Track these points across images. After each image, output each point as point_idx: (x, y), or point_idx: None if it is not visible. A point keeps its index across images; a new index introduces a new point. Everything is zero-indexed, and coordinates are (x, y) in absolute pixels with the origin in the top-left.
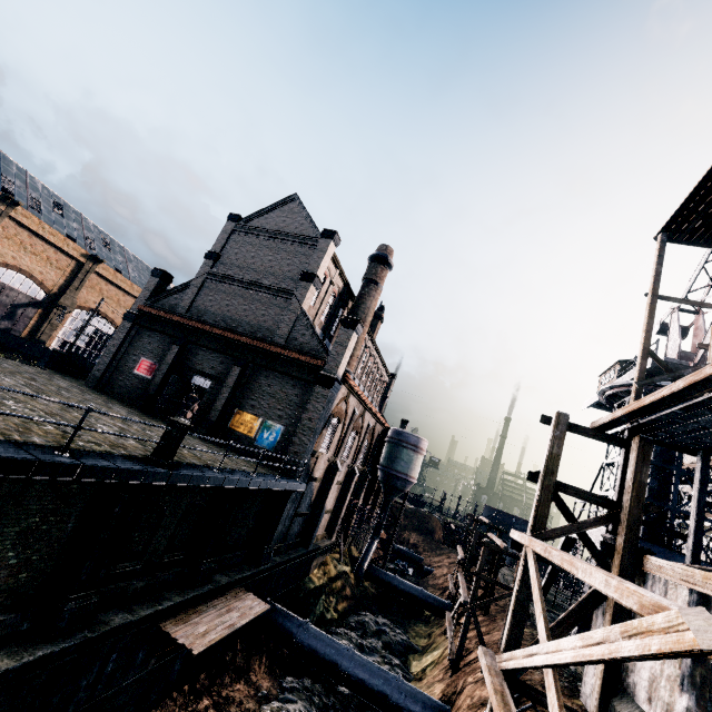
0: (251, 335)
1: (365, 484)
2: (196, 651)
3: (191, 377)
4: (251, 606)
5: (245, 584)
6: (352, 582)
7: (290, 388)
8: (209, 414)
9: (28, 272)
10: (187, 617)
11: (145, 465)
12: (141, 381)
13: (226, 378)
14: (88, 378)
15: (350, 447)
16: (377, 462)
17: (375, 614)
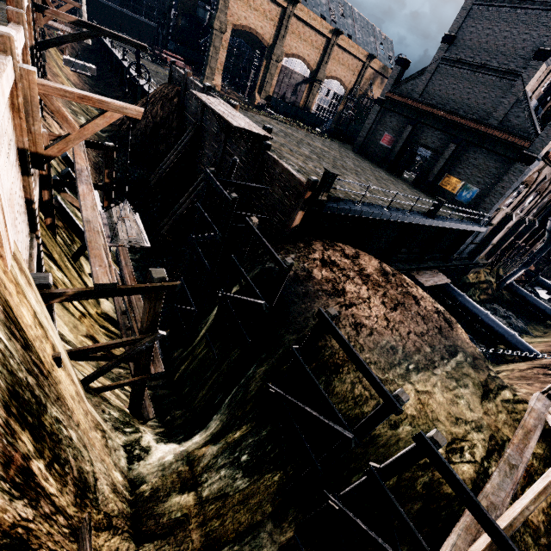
0: (469, 117)
1: (530, 230)
2: (425, 285)
3: (417, 149)
4: (443, 279)
5: (438, 269)
6: (493, 288)
7: (492, 162)
8: (428, 176)
9: (302, 57)
10: (418, 274)
11: (426, 217)
12: (384, 149)
13: (442, 151)
14: (354, 146)
15: (528, 204)
16: (550, 214)
17: (505, 309)
